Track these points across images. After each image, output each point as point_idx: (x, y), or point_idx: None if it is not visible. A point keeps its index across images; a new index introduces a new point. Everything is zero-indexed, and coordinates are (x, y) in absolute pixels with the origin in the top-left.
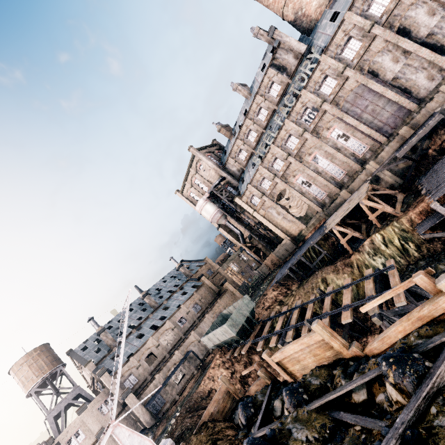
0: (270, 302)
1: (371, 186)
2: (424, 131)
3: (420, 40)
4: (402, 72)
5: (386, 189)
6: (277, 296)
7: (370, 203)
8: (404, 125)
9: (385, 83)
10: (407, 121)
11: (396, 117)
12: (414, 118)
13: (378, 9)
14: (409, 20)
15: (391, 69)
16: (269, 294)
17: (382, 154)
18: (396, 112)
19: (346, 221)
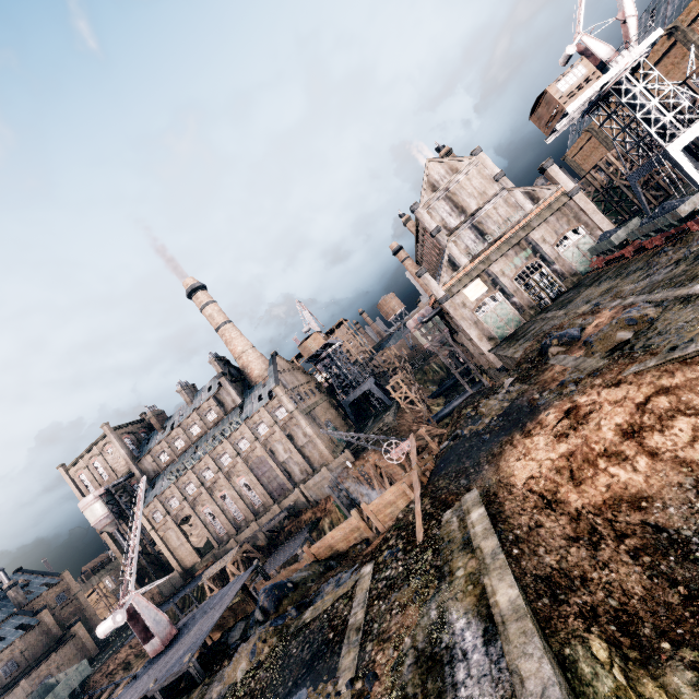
0: (117, 663)
1: (247, 546)
2: (278, 519)
3: (298, 447)
4: (288, 460)
5: (256, 551)
6: (129, 655)
7: (233, 568)
8: (277, 503)
9: (278, 462)
10: (287, 494)
11: (282, 488)
12: (283, 501)
13: (281, 415)
14: (295, 432)
15: (283, 455)
16: (122, 651)
17: (263, 518)
18: (282, 485)
19: (224, 572)
